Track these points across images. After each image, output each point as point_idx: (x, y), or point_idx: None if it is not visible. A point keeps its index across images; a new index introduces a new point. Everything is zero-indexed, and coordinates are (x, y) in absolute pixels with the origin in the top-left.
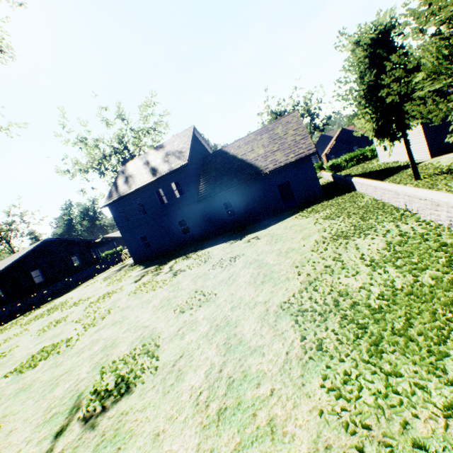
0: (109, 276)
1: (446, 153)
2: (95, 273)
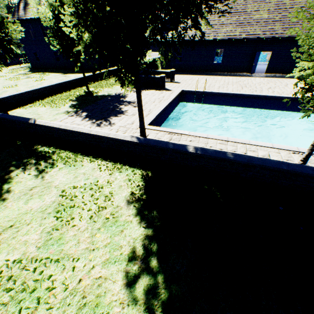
0: (14, 69)
1: None
2: (10, 64)
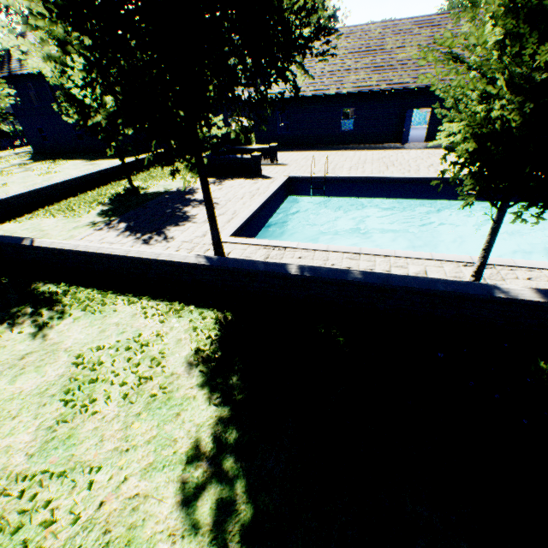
0: (3, 157)
1: None
2: None
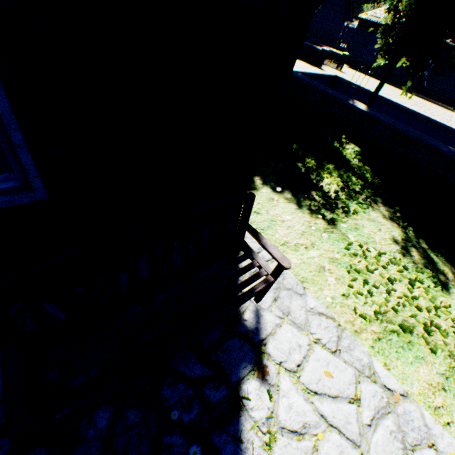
0: None
1: (345, 64)
2: None
